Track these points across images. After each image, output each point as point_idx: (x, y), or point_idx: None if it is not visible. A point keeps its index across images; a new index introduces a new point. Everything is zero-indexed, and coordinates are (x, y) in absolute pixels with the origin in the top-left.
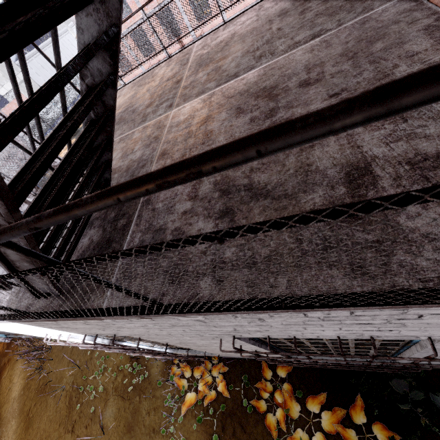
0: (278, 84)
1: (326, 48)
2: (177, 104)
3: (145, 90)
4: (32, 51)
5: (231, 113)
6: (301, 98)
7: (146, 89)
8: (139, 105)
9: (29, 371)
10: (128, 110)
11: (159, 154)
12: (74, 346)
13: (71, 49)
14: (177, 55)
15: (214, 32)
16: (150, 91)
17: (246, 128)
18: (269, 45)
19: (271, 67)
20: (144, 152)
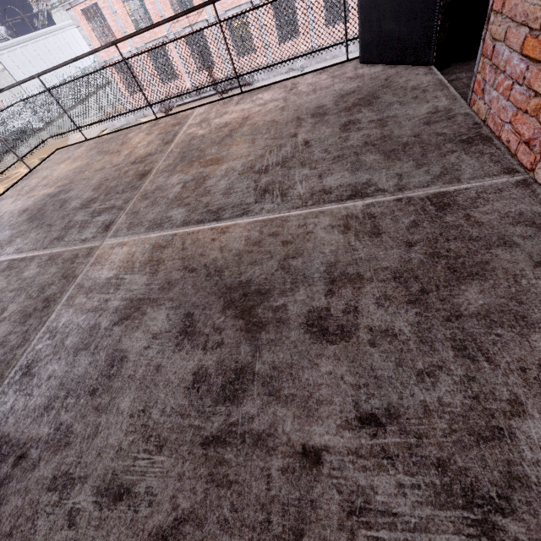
0: (272, 289)
1: (372, 238)
2: (116, 231)
3: (100, 166)
4: (18, 38)
5: (173, 321)
6: (301, 375)
7: (102, 165)
8: (76, 195)
9: None
10: (59, 197)
11: (22, 363)
12: None
13: (74, 48)
14: (167, 119)
15: (225, 102)
16: (103, 173)
17: (177, 402)
18: (284, 172)
19: (274, 229)
20: (8, 335)
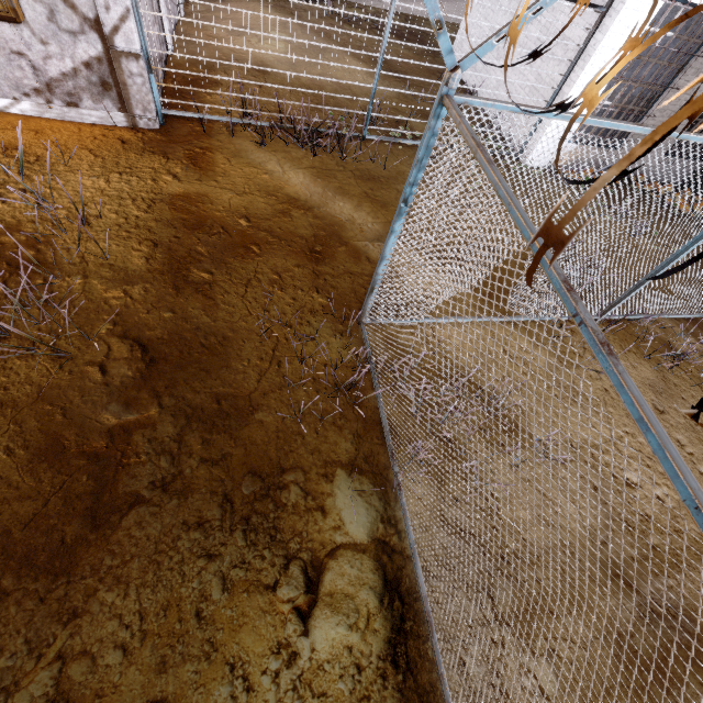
0: None
1: None
2: None
3: None
4: None
5: None
6: None
7: None
8: None
9: (305, 162)
10: None
11: None
12: (392, 149)
13: None
14: None
15: None
16: None
17: None
18: None
19: None
20: None
